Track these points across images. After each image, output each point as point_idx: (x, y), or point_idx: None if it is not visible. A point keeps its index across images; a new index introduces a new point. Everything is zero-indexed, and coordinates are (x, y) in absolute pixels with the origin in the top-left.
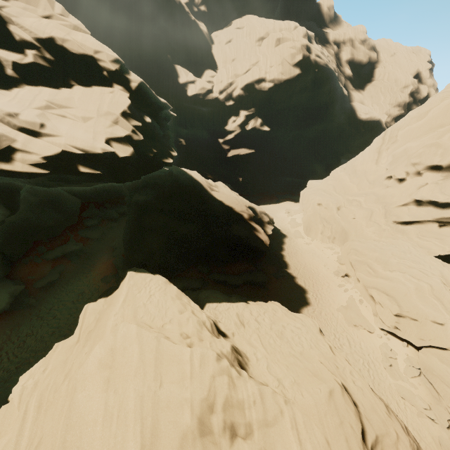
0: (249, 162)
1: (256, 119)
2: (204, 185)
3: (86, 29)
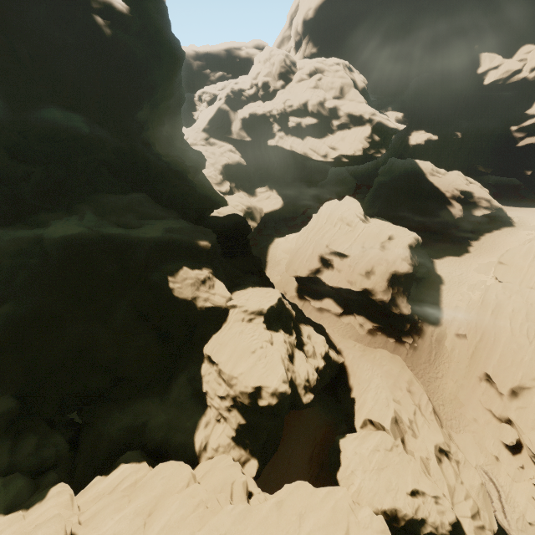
0: None
1: None
2: (425, 172)
3: (364, 101)
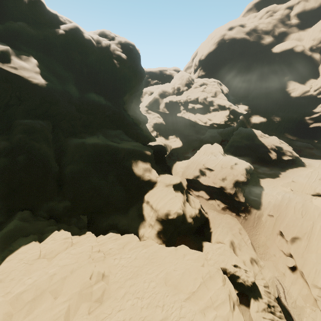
0: None
1: None
2: (257, 135)
3: (226, 99)
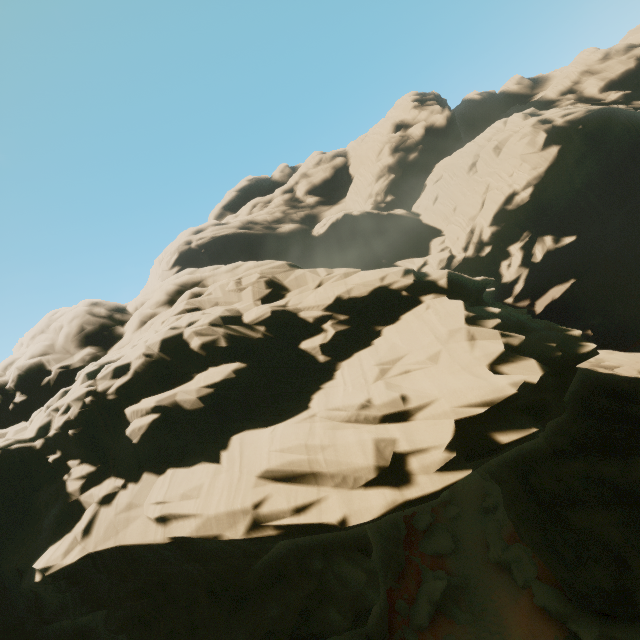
0: (578, 299)
1: (542, 240)
2: (592, 368)
3: (354, 270)
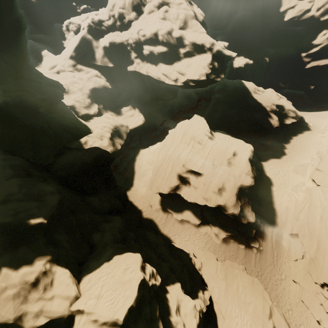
0: None
1: None
2: (250, 90)
3: (204, 31)
